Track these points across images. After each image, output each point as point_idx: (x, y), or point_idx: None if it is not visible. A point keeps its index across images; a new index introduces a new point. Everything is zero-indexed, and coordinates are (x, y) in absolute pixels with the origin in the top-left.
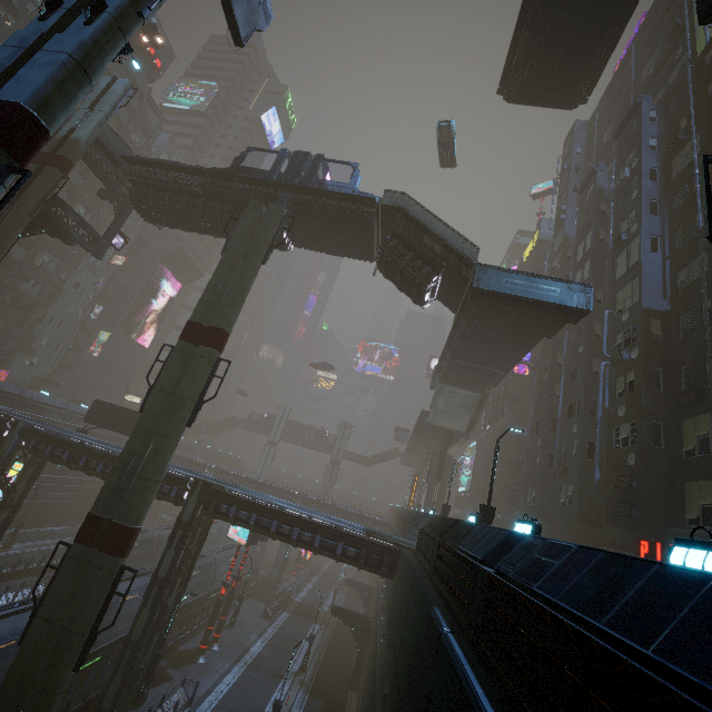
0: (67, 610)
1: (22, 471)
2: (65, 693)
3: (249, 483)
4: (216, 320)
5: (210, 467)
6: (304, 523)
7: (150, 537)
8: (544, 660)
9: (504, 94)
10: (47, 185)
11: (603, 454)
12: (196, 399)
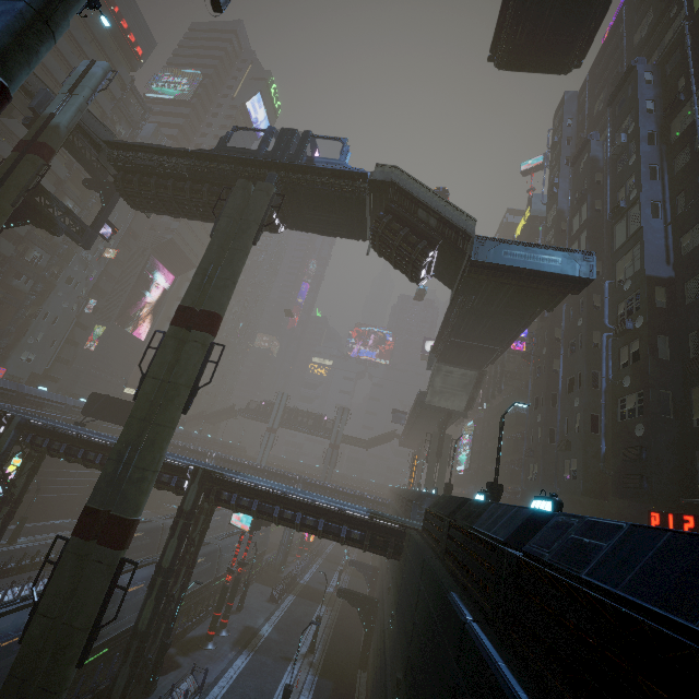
0: (67, 605)
1: (21, 466)
2: (73, 686)
3: (250, 470)
4: (208, 304)
5: (211, 456)
6: (307, 507)
7: (154, 527)
8: (606, 662)
9: (495, 60)
10: (28, 173)
11: (607, 427)
12: (191, 386)
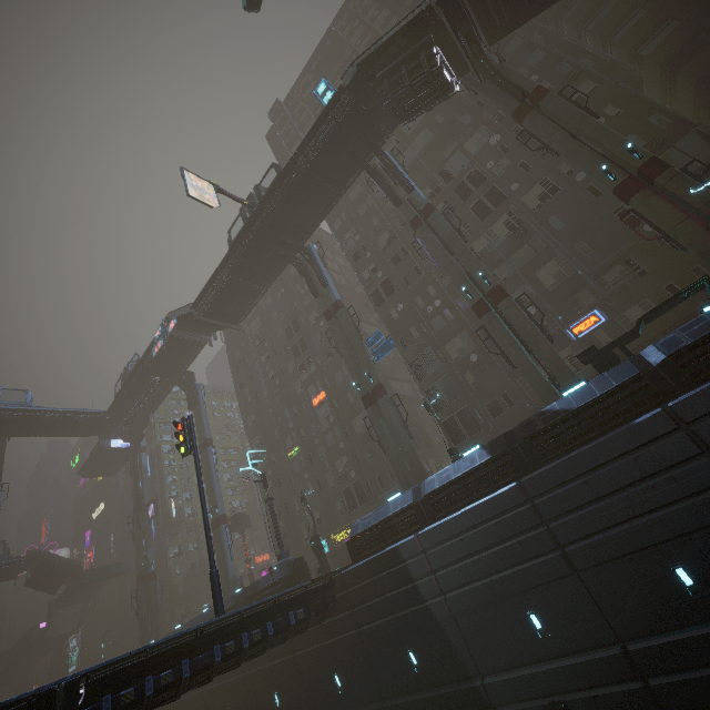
0: None
1: None
2: None
3: None
4: None
5: None
6: None
7: None
8: None
9: (82, 475)
10: None
11: None
12: None
